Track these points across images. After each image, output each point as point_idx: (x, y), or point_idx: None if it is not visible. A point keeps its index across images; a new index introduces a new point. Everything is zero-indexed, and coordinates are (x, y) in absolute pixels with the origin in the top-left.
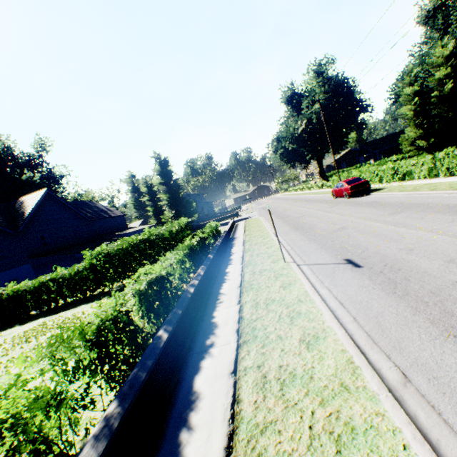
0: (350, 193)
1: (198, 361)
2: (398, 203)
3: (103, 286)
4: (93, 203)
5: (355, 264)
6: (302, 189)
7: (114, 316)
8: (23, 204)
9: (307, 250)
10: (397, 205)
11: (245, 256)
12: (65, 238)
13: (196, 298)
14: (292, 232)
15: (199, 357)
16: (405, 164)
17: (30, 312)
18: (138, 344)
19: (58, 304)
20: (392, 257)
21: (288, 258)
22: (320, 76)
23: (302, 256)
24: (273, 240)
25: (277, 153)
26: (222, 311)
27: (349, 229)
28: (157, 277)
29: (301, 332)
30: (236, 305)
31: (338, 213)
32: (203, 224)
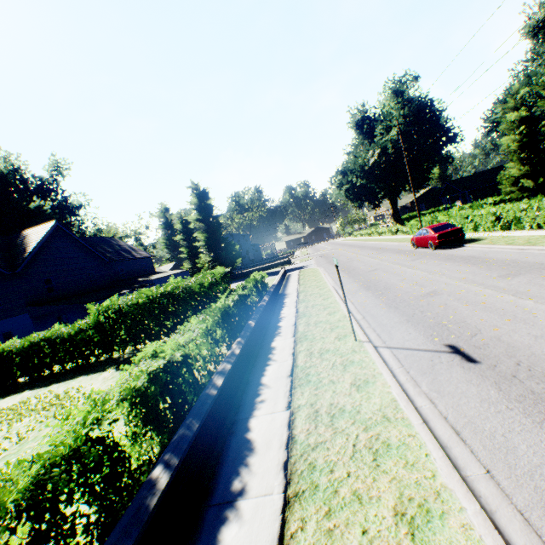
0: (437, 244)
1: (216, 527)
2: (508, 260)
3: (111, 352)
4: (114, 240)
5: (467, 356)
6: (370, 234)
7: (74, 451)
8: (26, 239)
9: (386, 322)
10: (508, 263)
11: (299, 324)
12: (75, 282)
13: (226, 393)
14: (362, 292)
15: (219, 516)
16: (513, 209)
17: (16, 380)
18: (121, 486)
19: (52, 372)
20: (526, 350)
21: (360, 333)
22: (400, 96)
23: (380, 332)
24: (336, 303)
25: (341, 188)
26: (262, 419)
27: (444, 295)
28: (169, 361)
29: (396, 492)
30: (284, 411)
31: (424, 269)
32: (247, 272)
